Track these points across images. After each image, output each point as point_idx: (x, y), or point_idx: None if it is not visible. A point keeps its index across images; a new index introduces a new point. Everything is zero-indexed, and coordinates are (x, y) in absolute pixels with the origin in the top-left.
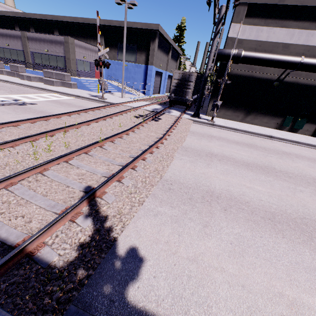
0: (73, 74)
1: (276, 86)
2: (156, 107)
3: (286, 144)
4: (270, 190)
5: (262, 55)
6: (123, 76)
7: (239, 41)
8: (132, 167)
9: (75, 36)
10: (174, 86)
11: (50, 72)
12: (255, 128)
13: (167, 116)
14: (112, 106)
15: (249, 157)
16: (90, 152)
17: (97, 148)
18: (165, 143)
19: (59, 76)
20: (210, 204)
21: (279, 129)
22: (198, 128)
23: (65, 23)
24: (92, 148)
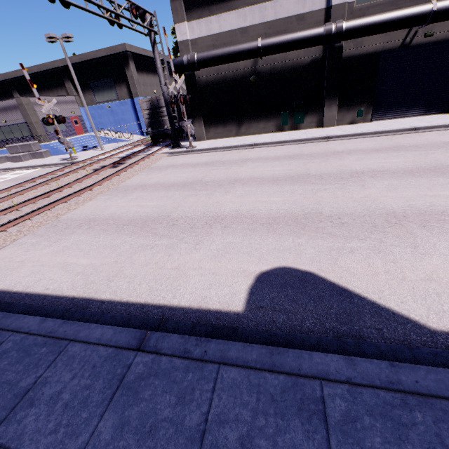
0: (44, 139)
1: (254, 82)
2: (135, 150)
3: (266, 148)
4: (160, 203)
5: (216, 52)
6: (92, 125)
7: (193, 42)
8: (28, 218)
9: (38, 91)
10: (147, 118)
11: (14, 146)
12: (245, 140)
13: (138, 157)
14: (75, 165)
15: (187, 177)
16: (0, 217)
17: (12, 212)
18: (95, 189)
19: (26, 148)
20: (80, 227)
21: (280, 131)
22: (167, 161)
23: (21, 79)
24: (7, 213)
